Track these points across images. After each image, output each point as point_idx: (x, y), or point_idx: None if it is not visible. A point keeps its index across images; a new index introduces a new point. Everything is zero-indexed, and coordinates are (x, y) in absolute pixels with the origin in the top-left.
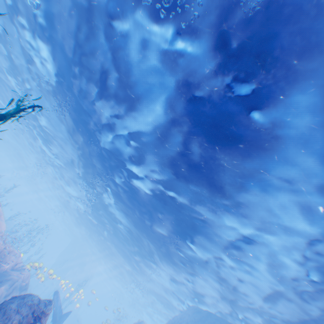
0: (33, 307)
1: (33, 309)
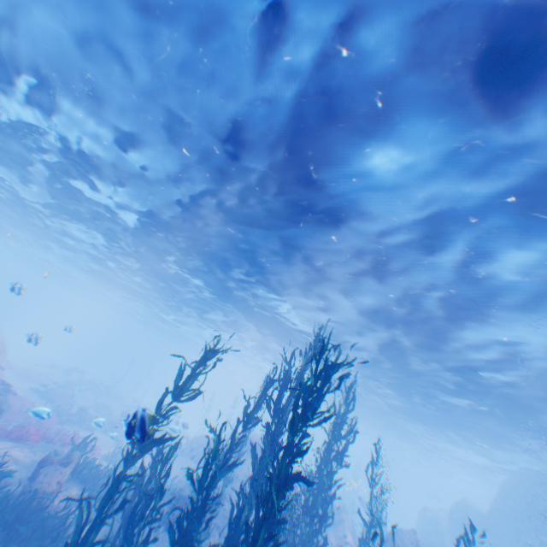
0: (407, 536)
1: (408, 538)
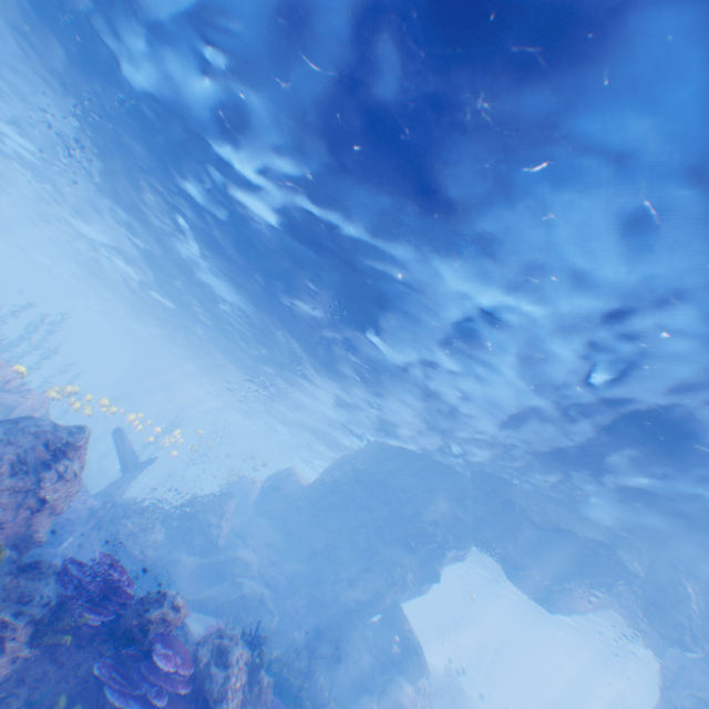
0: (43, 436)
1: (45, 439)
